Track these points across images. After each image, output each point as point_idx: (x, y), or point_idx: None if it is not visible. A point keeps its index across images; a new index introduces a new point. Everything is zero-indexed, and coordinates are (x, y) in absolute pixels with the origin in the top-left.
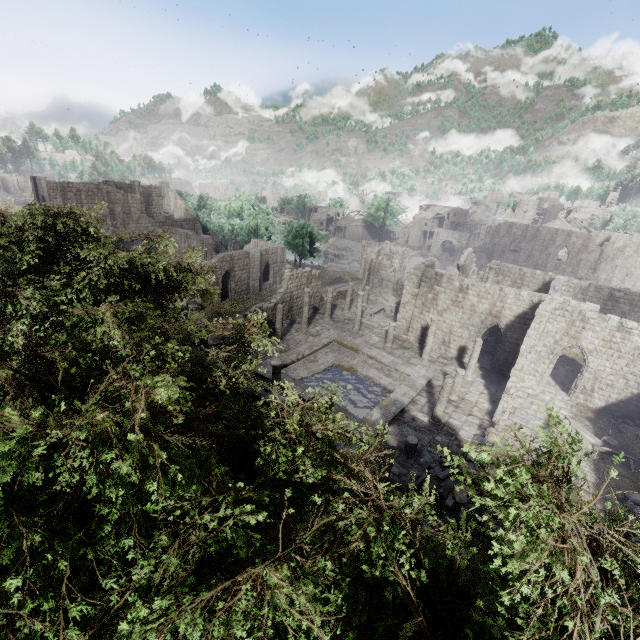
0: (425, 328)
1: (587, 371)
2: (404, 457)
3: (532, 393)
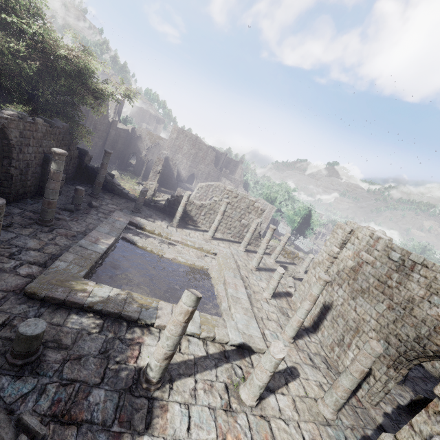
0: (327, 307)
1: None
2: (6, 346)
3: None
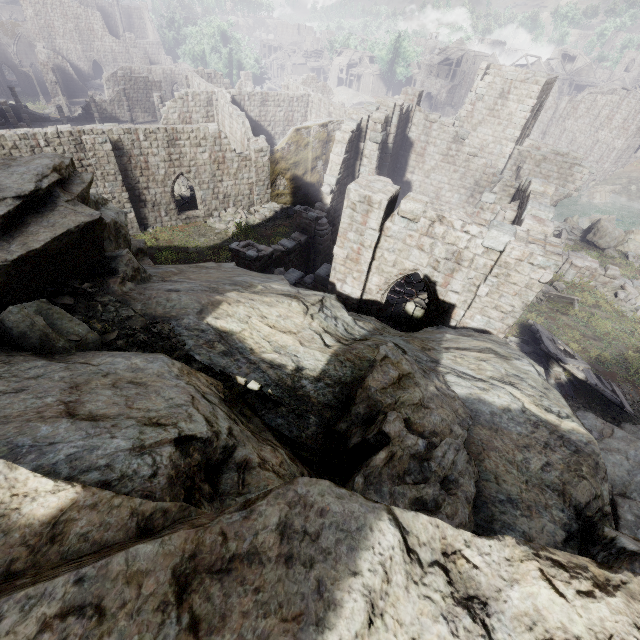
0: None
1: None
2: None
3: None
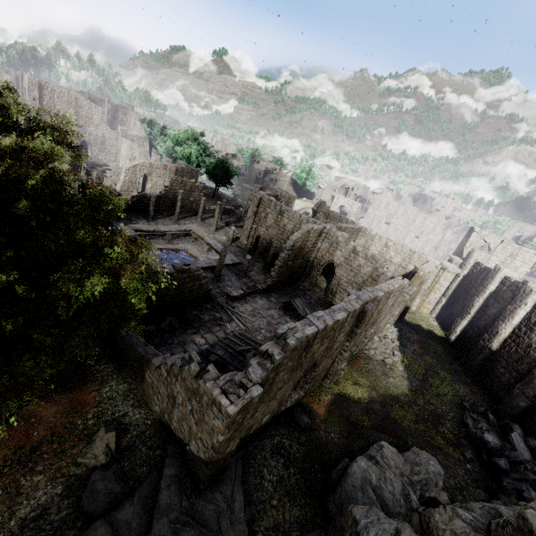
0: (258, 238)
1: (335, 279)
2: None
3: (301, 288)
